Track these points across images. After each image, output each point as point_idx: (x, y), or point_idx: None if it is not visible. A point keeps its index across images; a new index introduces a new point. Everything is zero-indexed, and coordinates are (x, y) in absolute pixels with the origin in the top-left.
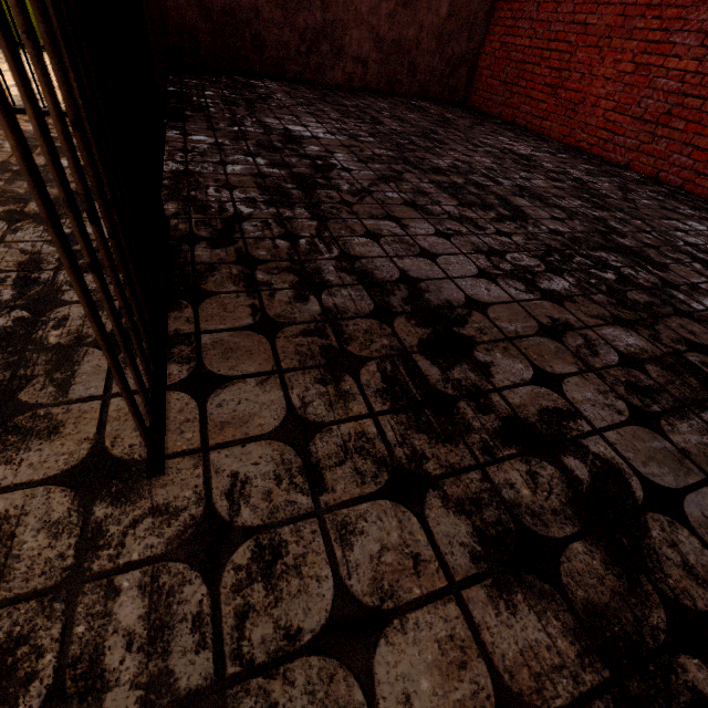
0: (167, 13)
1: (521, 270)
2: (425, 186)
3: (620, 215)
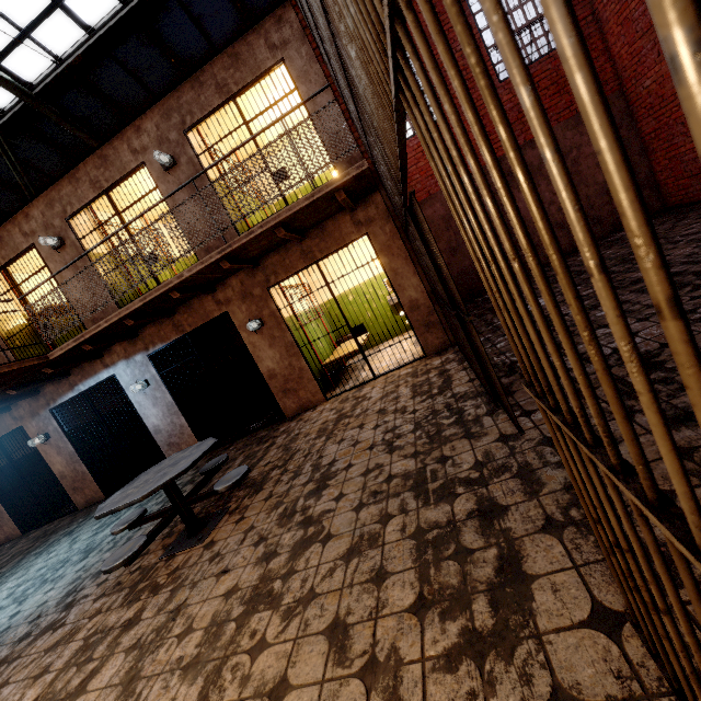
0: None
1: None
2: (626, 297)
3: None
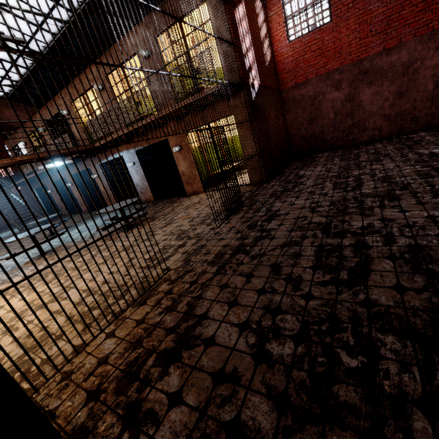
0: (292, 145)
1: (317, 206)
2: (328, 185)
3: (433, 179)
